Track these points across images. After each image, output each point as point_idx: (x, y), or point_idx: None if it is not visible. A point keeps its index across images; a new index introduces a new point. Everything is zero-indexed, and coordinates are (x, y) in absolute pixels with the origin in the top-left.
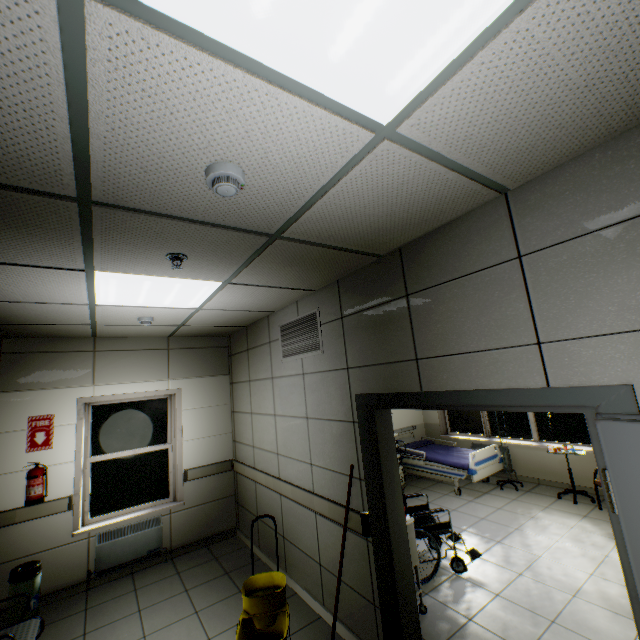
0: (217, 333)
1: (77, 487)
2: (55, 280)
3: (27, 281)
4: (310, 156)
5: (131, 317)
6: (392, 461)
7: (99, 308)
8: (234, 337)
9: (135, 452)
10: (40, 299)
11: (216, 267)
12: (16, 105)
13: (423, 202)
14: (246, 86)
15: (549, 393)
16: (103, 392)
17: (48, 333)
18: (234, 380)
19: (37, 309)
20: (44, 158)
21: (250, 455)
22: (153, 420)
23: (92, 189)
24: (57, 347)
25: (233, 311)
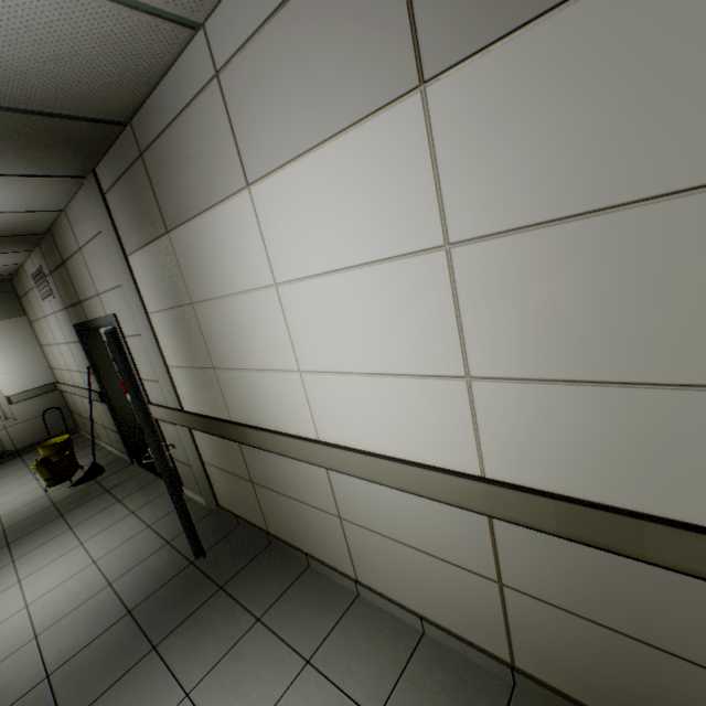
0: None
1: None
2: None
3: None
4: None
5: None
6: (106, 360)
7: None
8: (15, 282)
9: None
10: None
11: None
12: None
13: (11, 220)
14: None
15: (106, 318)
16: None
17: None
18: (31, 320)
19: None
20: None
21: (62, 376)
22: None
23: None
24: None
25: None
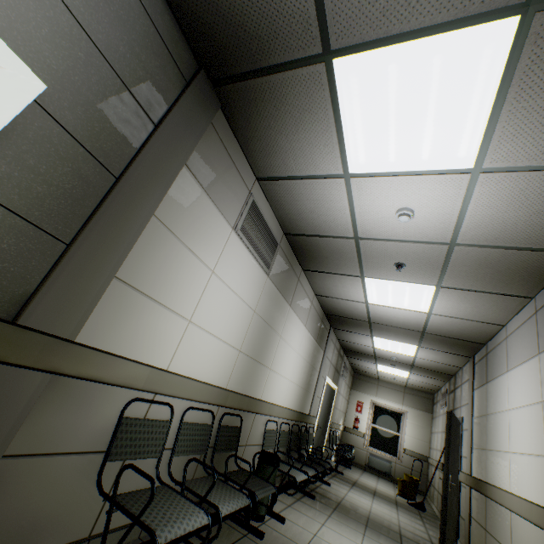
0: (425, 391)
1: (366, 431)
2: (369, 364)
3: (364, 363)
4: (405, 357)
5: (388, 375)
6: None
7: (378, 371)
8: (434, 395)
9: (386, 429)
10: (366, 366)
11: (403, 368)
12: (368, 350)
13: (440, 366)
14: (391, 352)
15: (458, 418)
16: (378, 400)
17: (365, 374)
18: (432, 417)
19: (364, 368)
20: (370, 353)
21: (431, 453)
22: (394, 420)
23: (376, 355)
24: (367, 379)
25: (422, 382)
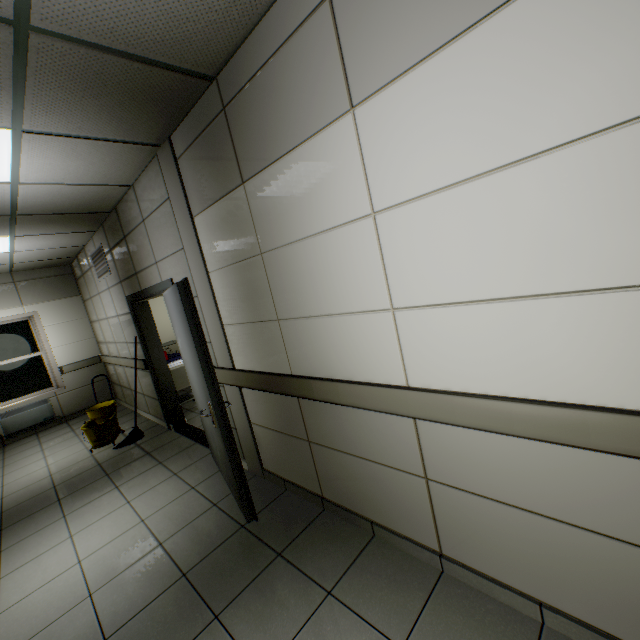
0: (56, 264)
1: None
2: None
3: None
4: None
5: None
6: (153, 330)
7: None
8: (74, 265)
9: (12, 361)
10: None
11: None
12: None
13: (87, 194)
14: None
15: (161, 285)
16: None
17: None
18: (85, 299)
19: None
20: None
21: (107, 349)
22: (21, 337)
23: None
24: None
25: (46, 250)
